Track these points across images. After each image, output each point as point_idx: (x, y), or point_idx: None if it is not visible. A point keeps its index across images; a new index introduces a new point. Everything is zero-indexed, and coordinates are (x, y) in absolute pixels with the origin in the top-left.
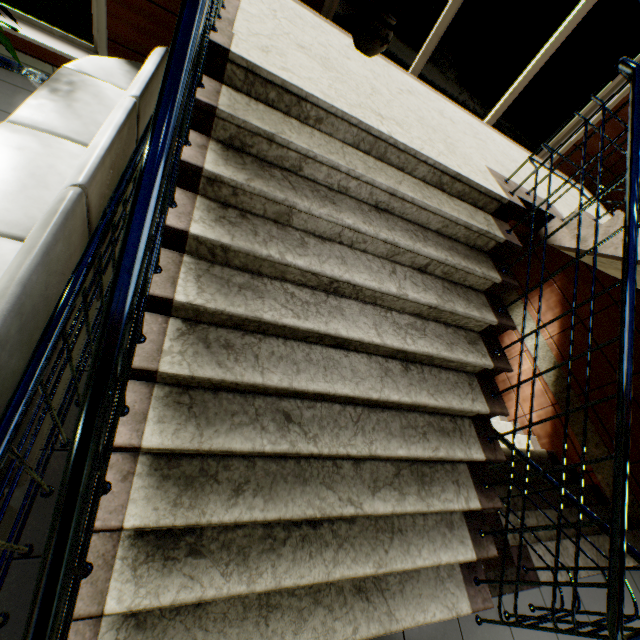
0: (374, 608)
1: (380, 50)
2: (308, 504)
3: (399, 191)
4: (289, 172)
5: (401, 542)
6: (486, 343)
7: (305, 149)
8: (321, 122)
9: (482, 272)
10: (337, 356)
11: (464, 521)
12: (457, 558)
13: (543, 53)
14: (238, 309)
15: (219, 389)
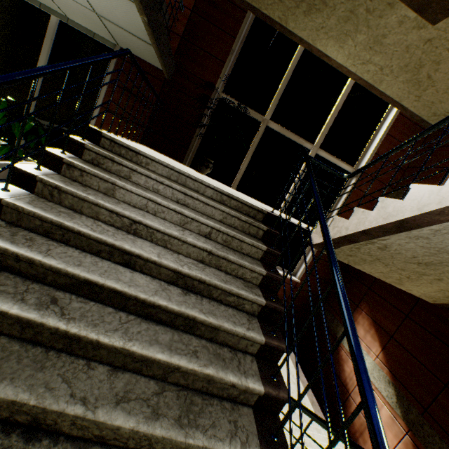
0: None
1: (206, 170)
2: (28, 388)
3: (188, 191)
4: (123, 178)
5: None
6: (263, 291)
7: (131, 165)
8: (149, 165)
9: (250, 240)
10: (123, 270)
11: None
12: None
13: (296, 180)
14: (48, 215)
15: (6, 270)
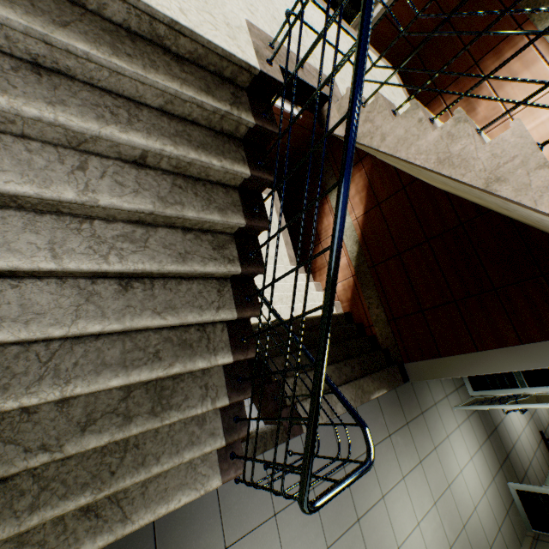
0: (105, 521)
1: None
2: None
3: (54, 37)
4: None
5: (136, 457)
6: (240, 246)
7: None
8: None
9: (222, 166)
10: None
11: (219, 413)
12: (204, 451)
13: None
14: None
15: None
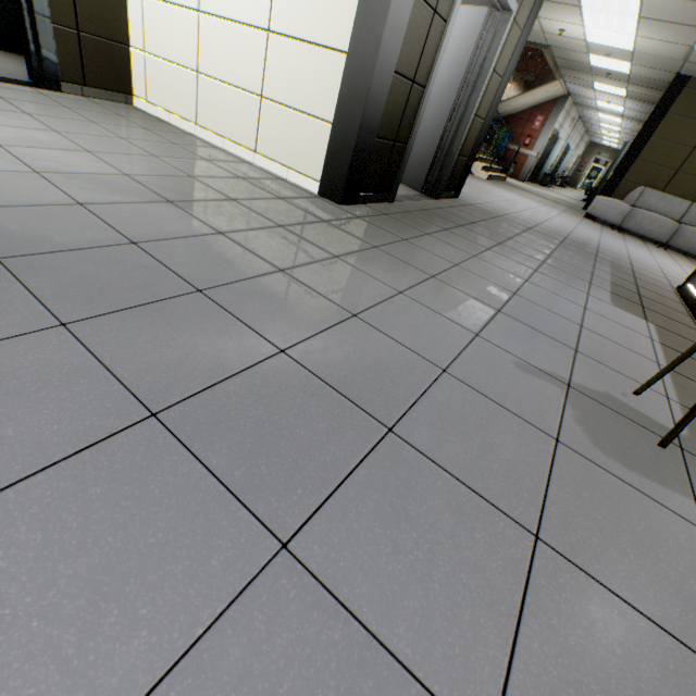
0: None
1: None
2: None
3: None
4: None
5: None
6: None
7: None
8: None
9: None
10: None
11: None
12: None
13: None
14: None
15: None
